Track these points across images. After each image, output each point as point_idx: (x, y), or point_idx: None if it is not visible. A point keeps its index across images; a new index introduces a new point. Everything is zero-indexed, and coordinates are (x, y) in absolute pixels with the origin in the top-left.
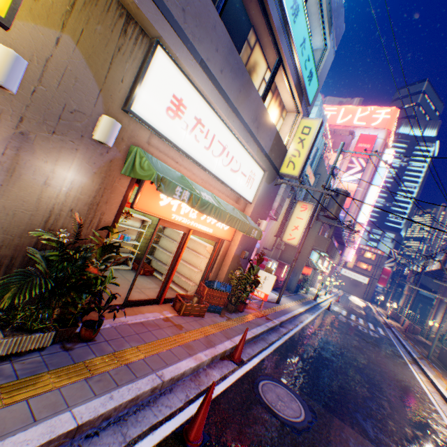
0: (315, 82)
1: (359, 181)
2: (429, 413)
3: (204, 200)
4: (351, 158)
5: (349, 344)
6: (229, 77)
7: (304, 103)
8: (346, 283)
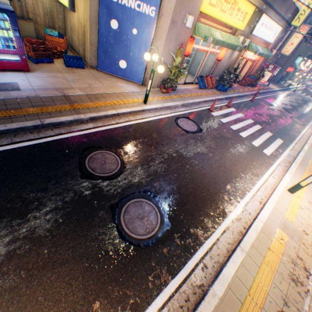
0: None
1: None
2: (310, 116)
3: (260, 53)
4: None
5: (294, 102)
6: (280, 6)
7: None
8: None
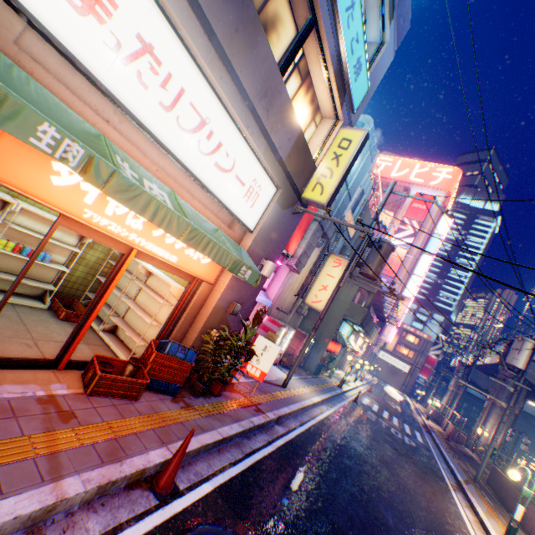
0: (364, 80)
1: (410, 247)
2: None
3: (127, 179)
4: (403, 219)
5: (375, 457)
6: None
7: (346, 105)
8: (383, 369)
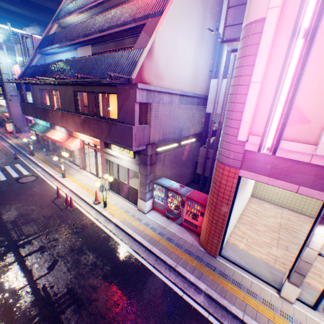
0: None
1: None
2: None
3: None
4: None
5: None
6: None
7: None
8: None
